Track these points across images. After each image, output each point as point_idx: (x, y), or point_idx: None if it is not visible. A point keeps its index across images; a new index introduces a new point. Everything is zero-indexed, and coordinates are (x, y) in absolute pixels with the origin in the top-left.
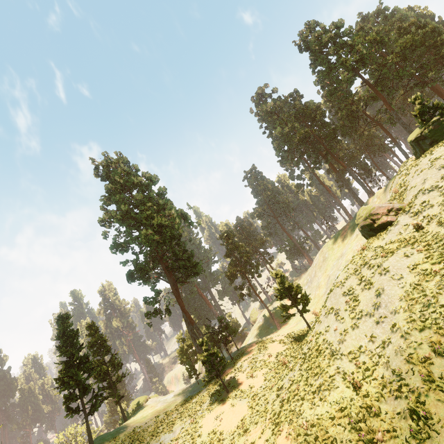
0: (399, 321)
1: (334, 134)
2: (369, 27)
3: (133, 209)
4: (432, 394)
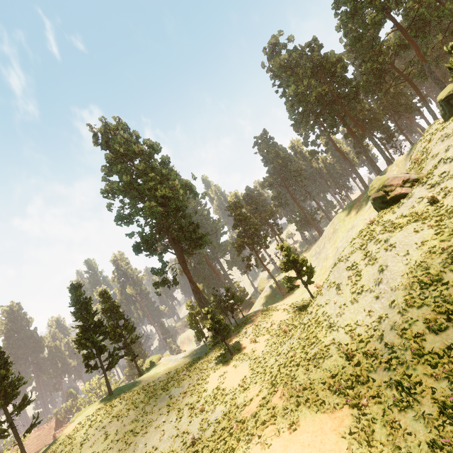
0: (399, 298)
1: (355, 92)
2: None
3: (136, 180)
4: (420, 368)
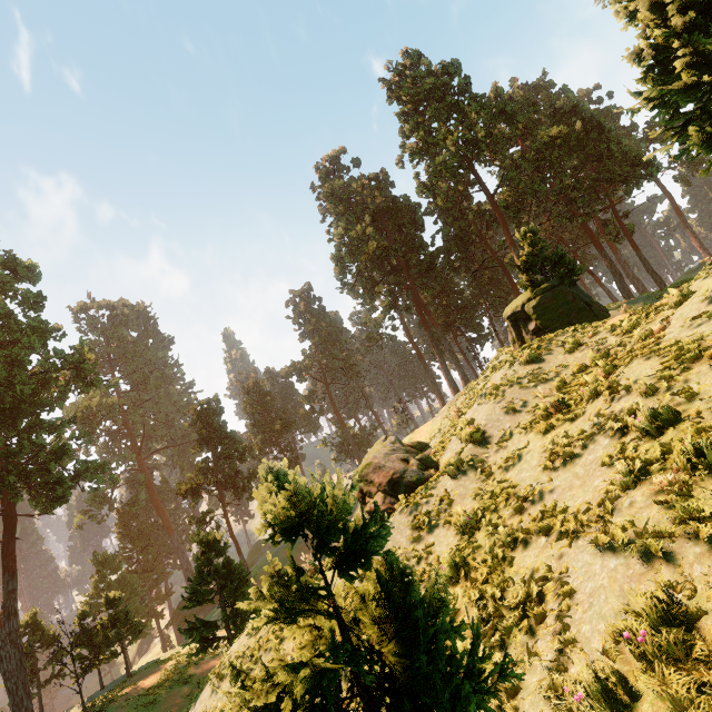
0: None
1: (430, 263)
2: (510, 96)
3: None
4: None
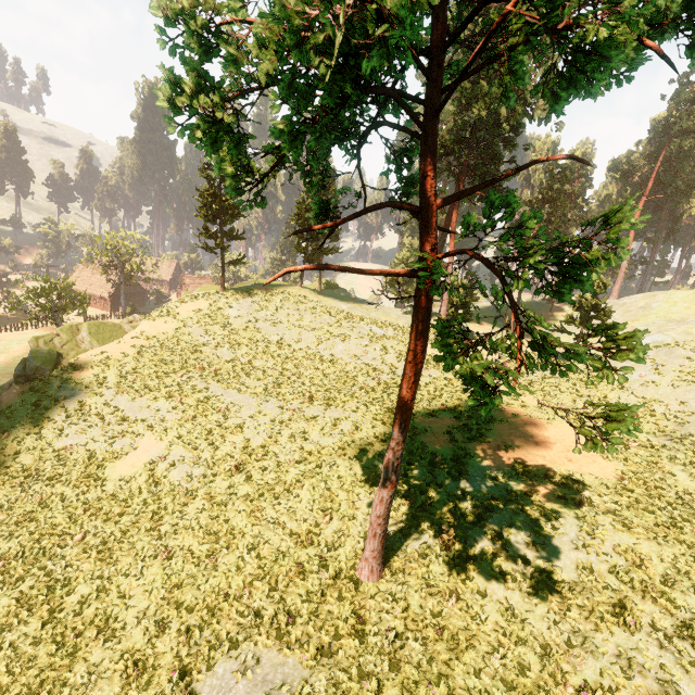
0: None
1: None
2: None
3: None
4: None
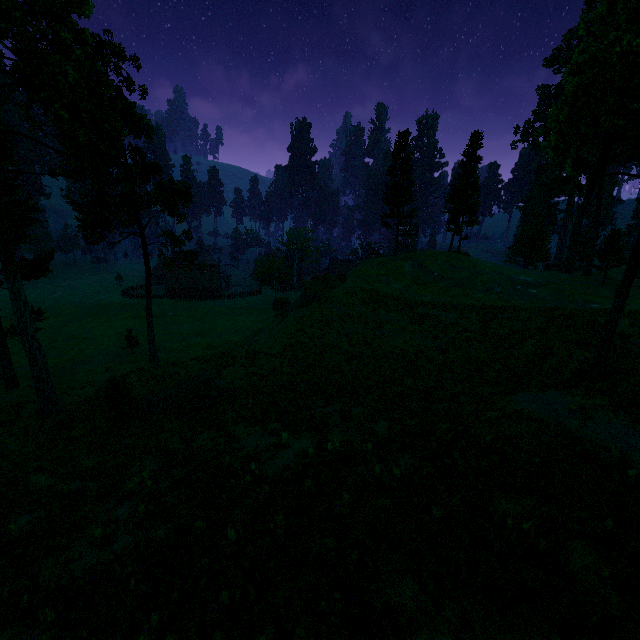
0: None
1: None
2: None
3: None
4: None
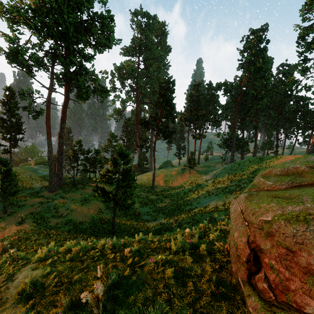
0: None
1: None
2: None
3: None
4: None
